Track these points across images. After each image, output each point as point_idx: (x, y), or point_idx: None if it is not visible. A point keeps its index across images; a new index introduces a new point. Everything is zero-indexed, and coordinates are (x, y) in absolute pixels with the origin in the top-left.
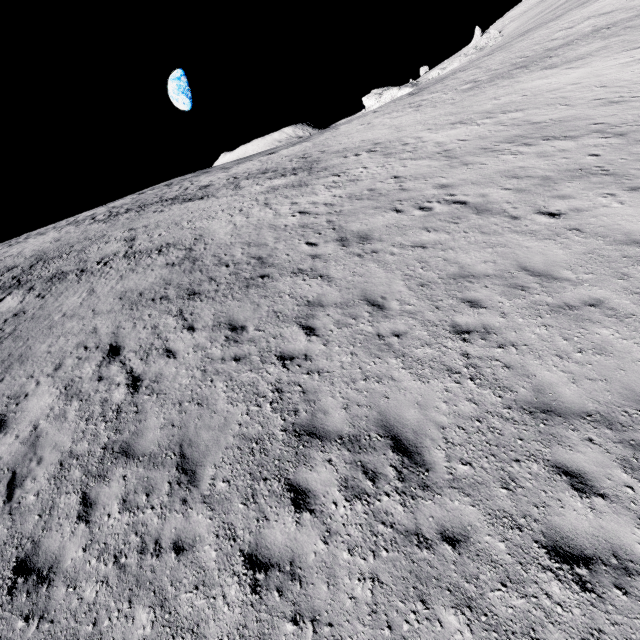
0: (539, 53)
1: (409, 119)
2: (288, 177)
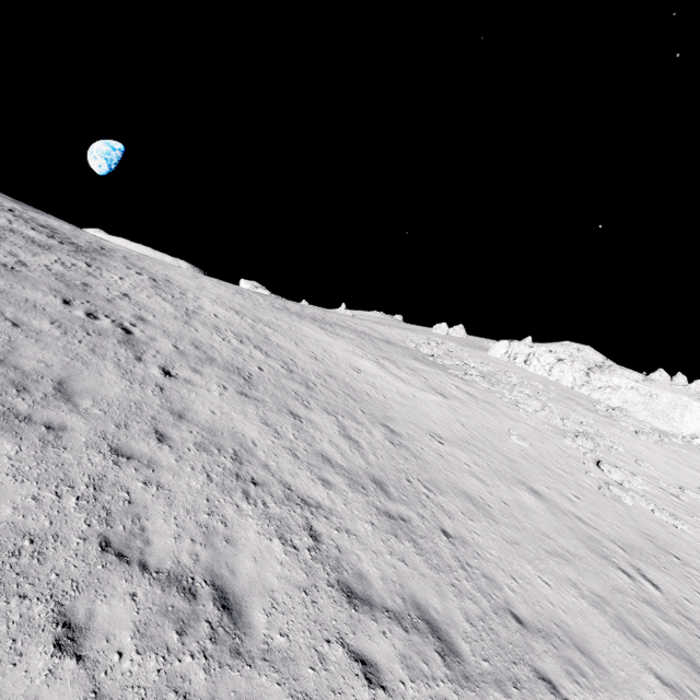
0: (331, 321)
1: (219, 291)
2: (51, 239)
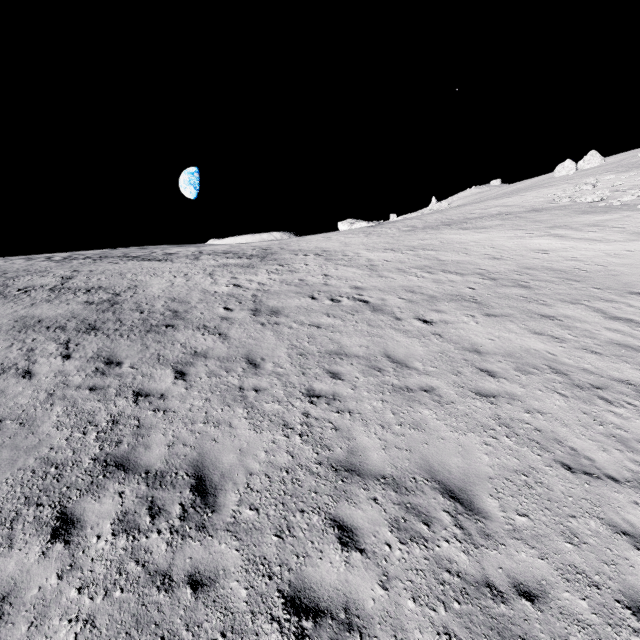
0: (461, 219)
1: (358, 240)
2: (243, 259)
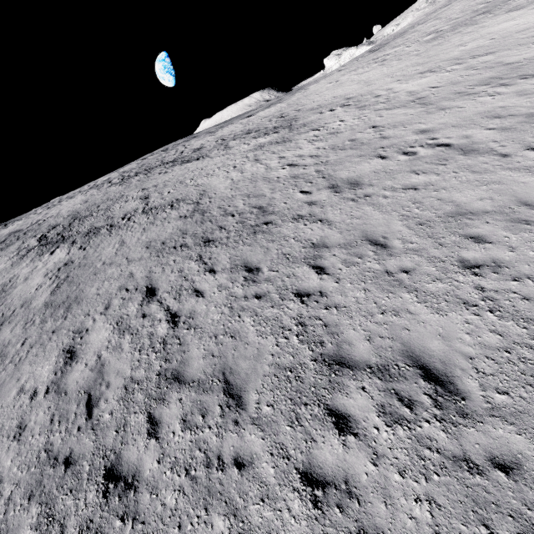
0: None
1: (376, 73)
2: (271, 135)
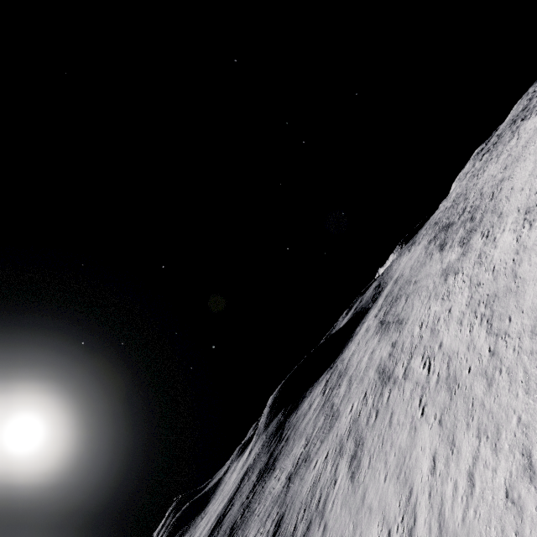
0: None
1: None
2: (458, 250)
